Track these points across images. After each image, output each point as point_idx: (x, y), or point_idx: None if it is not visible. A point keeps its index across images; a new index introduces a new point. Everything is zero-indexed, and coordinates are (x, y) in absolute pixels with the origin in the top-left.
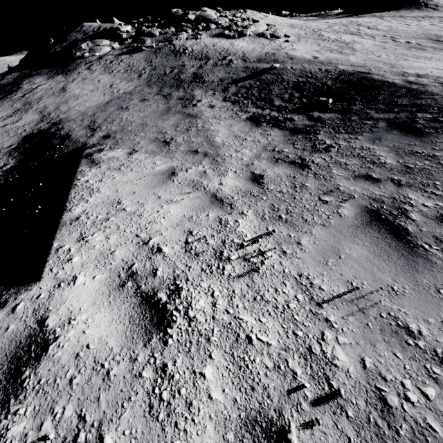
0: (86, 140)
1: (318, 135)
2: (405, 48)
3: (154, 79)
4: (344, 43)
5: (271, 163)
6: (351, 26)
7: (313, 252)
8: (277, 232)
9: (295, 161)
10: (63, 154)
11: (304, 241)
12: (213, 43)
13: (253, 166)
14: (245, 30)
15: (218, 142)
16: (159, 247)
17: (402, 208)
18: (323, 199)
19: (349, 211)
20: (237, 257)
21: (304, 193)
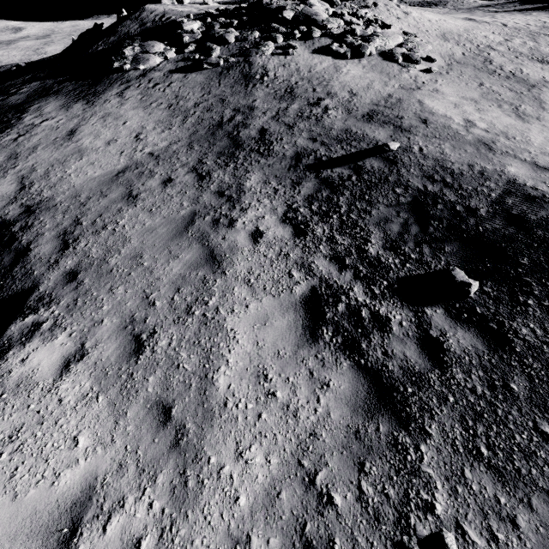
0: (41, 275)
1: (423, 442)
2: None
3: (201, 131)
4: (525, 86)
5: None
6: (544, 40)
7: None
8: None
9: None
10: None
11: None
12: (310, 65)
13: None
14: (365, 45)
15: (217, 394)
16: None
17: None
18: None
19: None
20: None
21: None
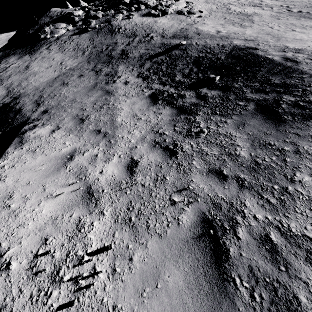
0: (30, 115)
1: (197, 116)
2: (295, 18)
3: (93, 56)
4: (246, 16)
5: (150, 148)
6: None
7: (138, 274)
8: (113, 247)
9: (168, 147)
10: (13, 126)
11: (135, 257)
12: (142, 21)
13: (135, 150)
14: (167, 9)
15: (118, 122)
16: (9, 262)
17: (234, 219)
18: (173, 199)
19: (188, 218)
20: (69, 277)
21: (160, 189)
